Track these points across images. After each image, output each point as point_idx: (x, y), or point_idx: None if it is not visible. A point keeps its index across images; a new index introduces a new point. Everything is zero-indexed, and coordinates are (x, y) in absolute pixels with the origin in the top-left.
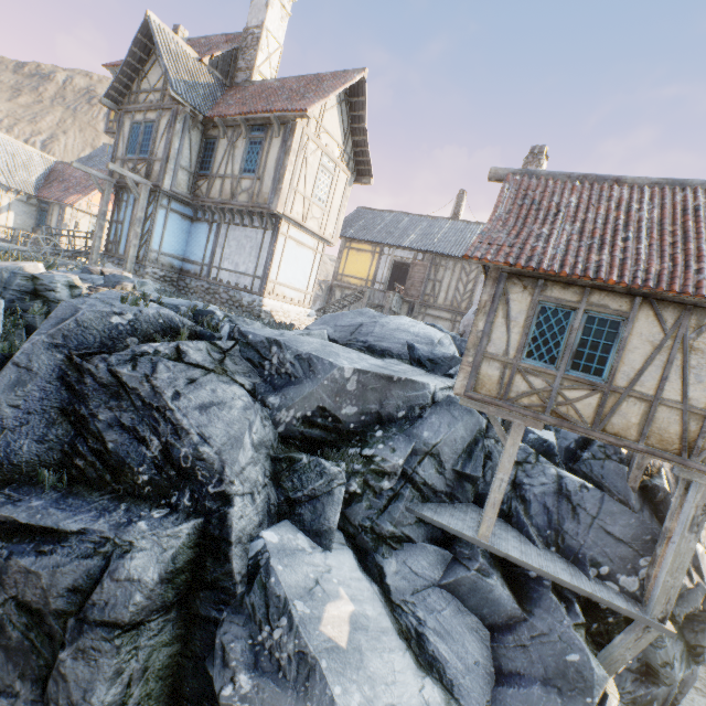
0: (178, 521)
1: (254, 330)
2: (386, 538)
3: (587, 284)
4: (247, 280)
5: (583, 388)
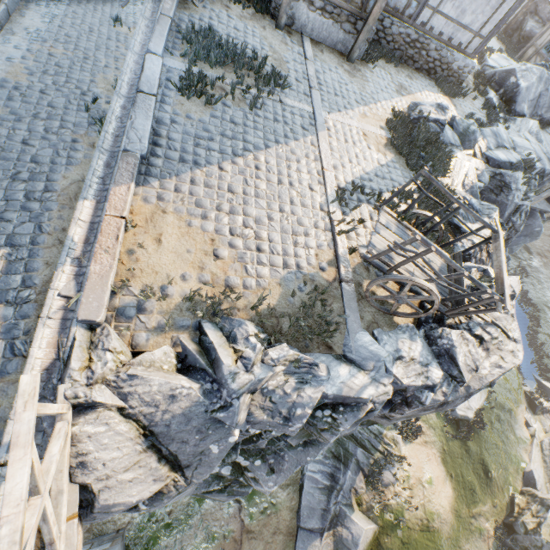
0: None
1: (546, 165)
2: None
3: None
4: (465, 37)
5: None
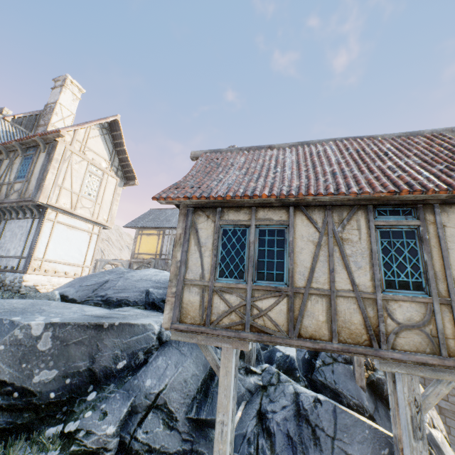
0: None
1: None
2: None
3: (252, 204)
4: (15, 262)
5: (271, 296)
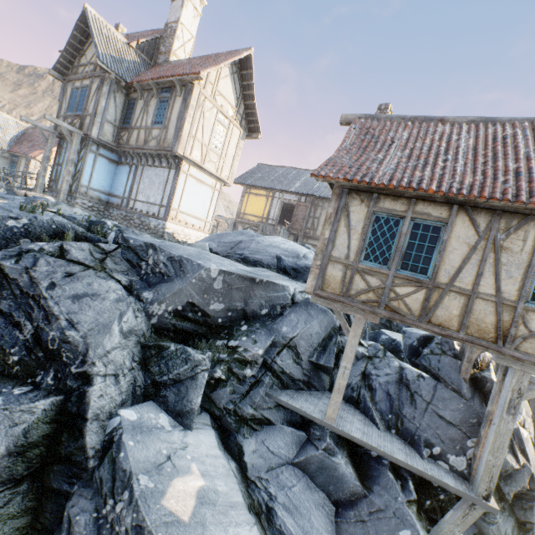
0: (36, 397)
1: (136, 236)
2: (247, 420)
3: (412, 195)
4: (155, 209)
5: (411, 285)
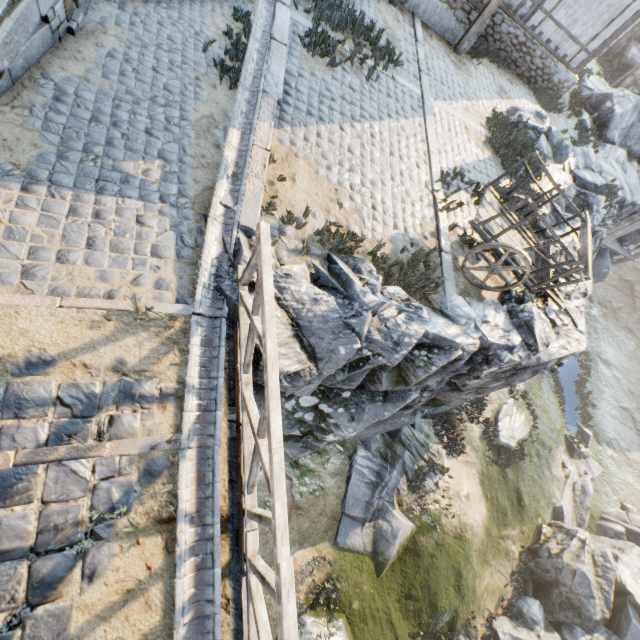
0: None
1: (627, 196)
2: None
3: None
4: (572, 49)
5: None
